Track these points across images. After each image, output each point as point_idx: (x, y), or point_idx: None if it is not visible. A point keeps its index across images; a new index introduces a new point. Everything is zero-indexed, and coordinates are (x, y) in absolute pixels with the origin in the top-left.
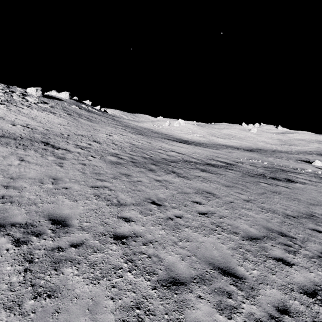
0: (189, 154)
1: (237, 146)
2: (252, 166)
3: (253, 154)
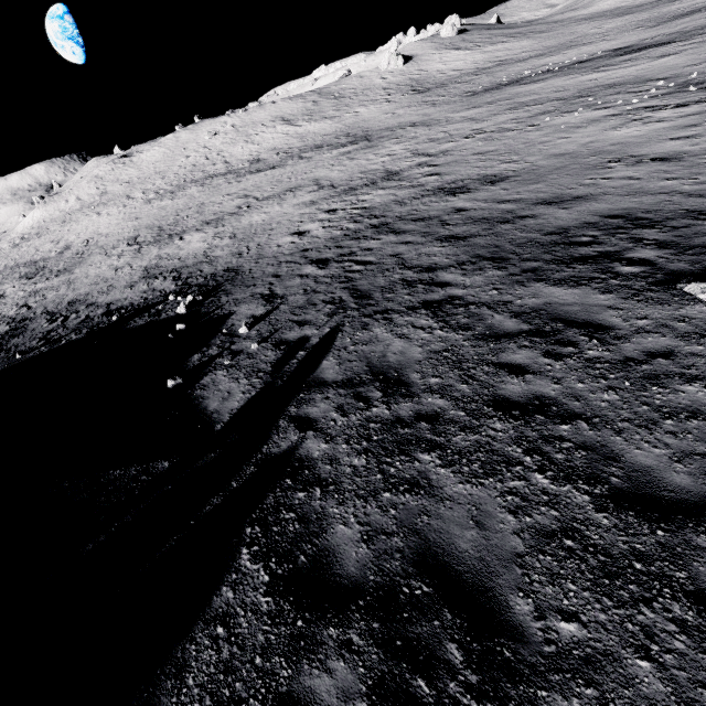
0: None
1: None
2: None
3: None
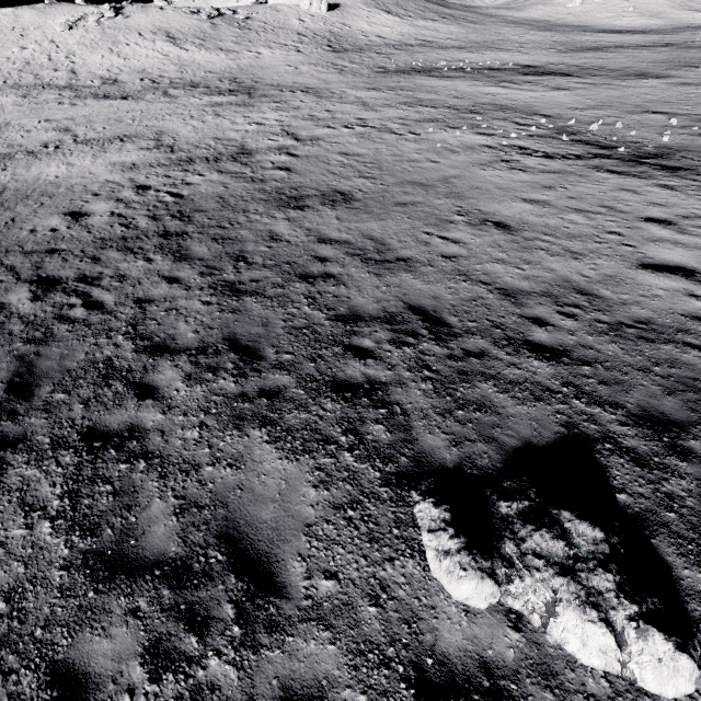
0: (623, 42)
1: None
2: None
3: None
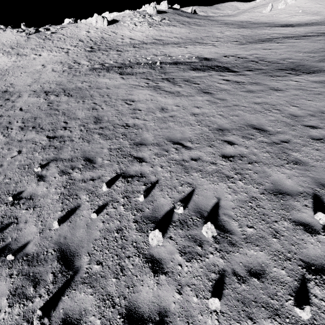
0: (289, 33)
1: None
2: None
3: None
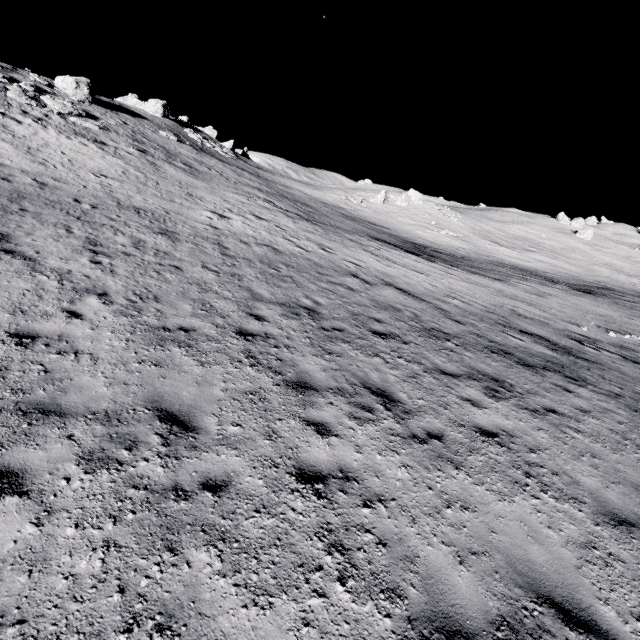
0: (437, 300)
1: (546, 272)
2: (631, 362)
3: (601, 304)
